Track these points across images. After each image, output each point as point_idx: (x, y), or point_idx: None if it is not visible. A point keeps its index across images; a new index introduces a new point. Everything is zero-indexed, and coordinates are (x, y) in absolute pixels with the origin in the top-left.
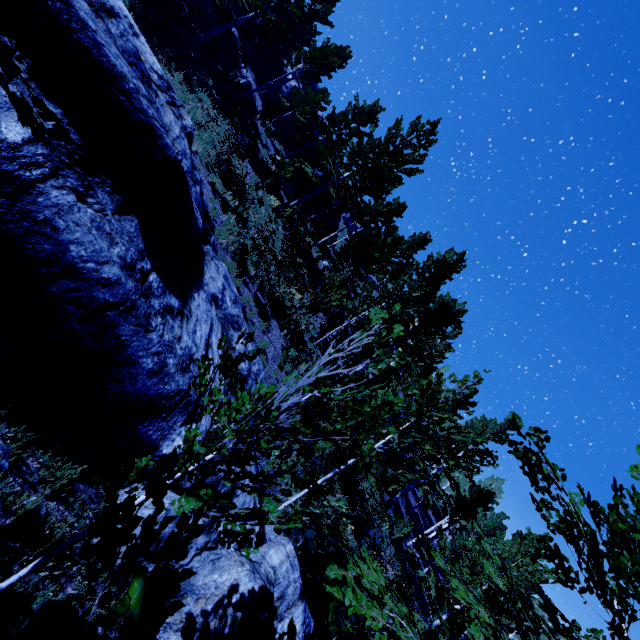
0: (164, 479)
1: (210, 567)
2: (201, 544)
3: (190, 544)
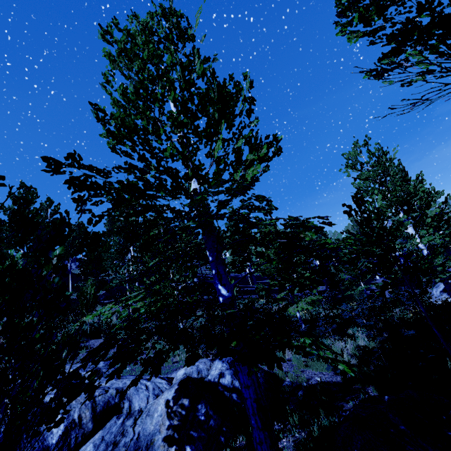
0: (76, 446)
1: (149, 418)
2: (132, 423)
3: (124, 431)
